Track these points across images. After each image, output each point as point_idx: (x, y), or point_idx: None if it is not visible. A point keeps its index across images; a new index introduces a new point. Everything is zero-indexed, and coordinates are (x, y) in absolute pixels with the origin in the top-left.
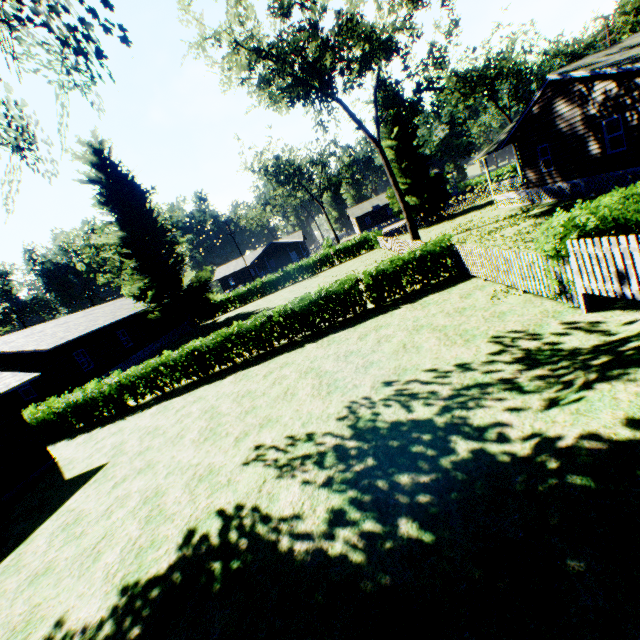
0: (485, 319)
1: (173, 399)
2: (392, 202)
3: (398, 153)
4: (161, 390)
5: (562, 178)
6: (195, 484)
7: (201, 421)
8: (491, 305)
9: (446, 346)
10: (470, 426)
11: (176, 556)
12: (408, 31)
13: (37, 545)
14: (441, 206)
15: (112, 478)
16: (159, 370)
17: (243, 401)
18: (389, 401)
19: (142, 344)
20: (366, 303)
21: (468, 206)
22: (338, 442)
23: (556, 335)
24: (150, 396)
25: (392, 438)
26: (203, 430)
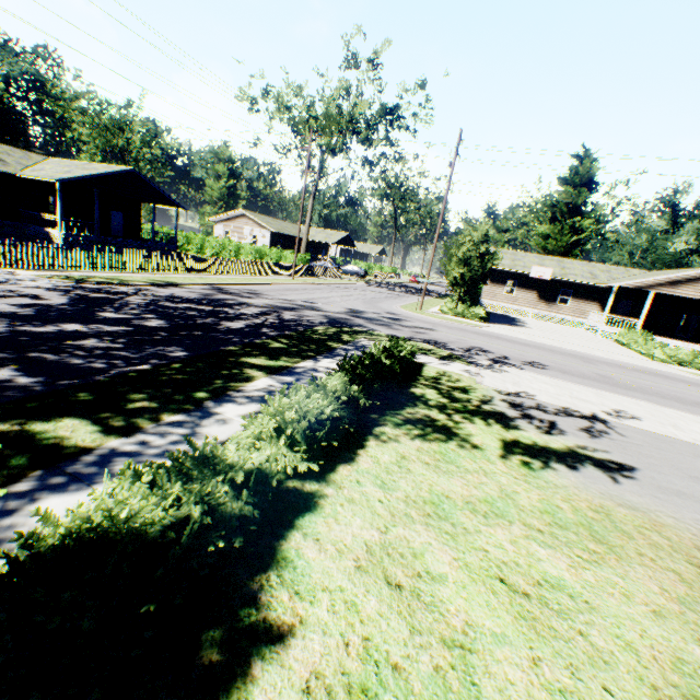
0: None
1: None
2: None
3: None
4: None
5: None
6: None
7: None
8: None
9: None
10: None
11: None
12: None
13: None
14: None
15: None
16: None
17: None
18: None
19: None
20: None
21: None
22: None
23: None
24: None
25: None
26: None
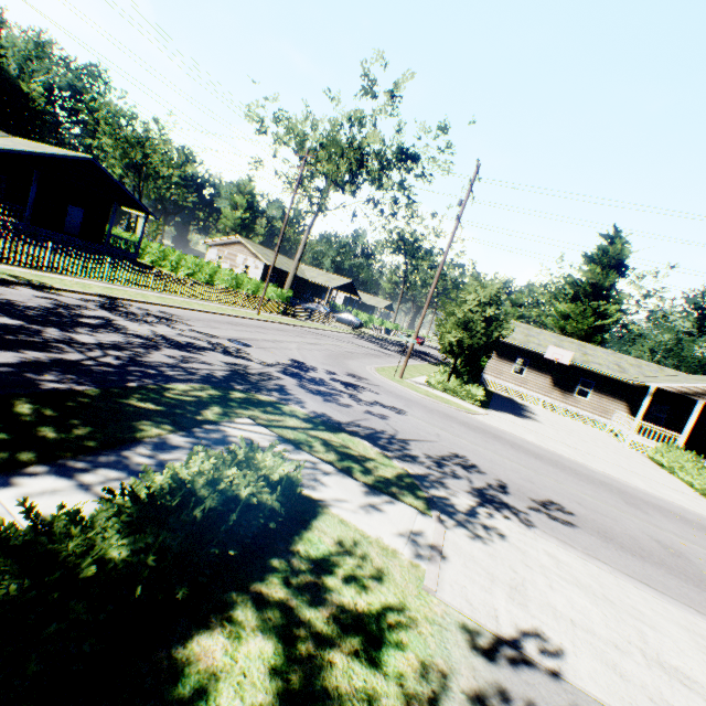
0: None
1: None
2: None
3: None
4: None
5: None
6: None
7: None
8: None
9: None
10: None
11: None
12: None
13: None
14: None
15: None
16: None
17: None
18: None
19: None
20: None
21: None
22: None
23: None
24: None
25: None
26: None
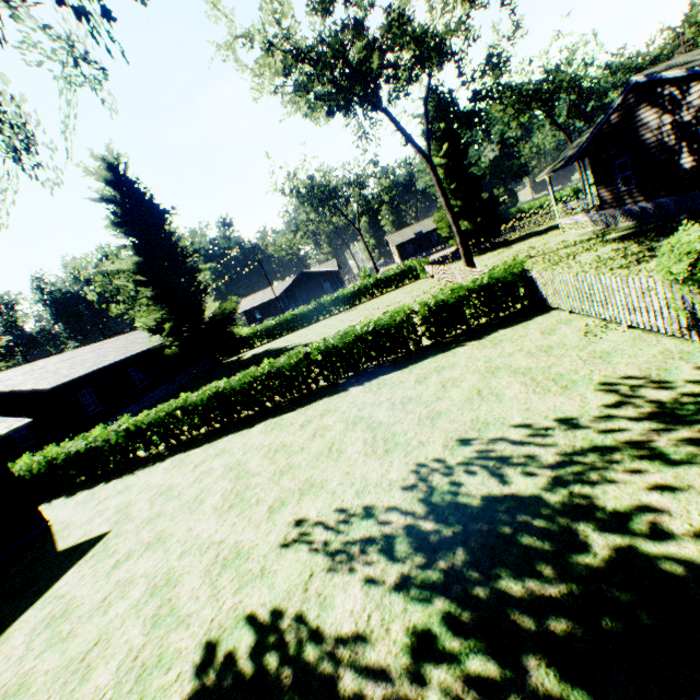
0: (583, 360)
1: (191, 451)
2: (440, 227)
3: (448, 172)
4: (177, 439)
5: (645, 197)
6: (218, 571)
7: (225, 481)
8: (587, 343)
9: (537, 394)
10: (602, 510)
11: (191, 687)
12: (463, 34)
13: (12, 646)
14: (496, 231)
15: (113, 554)
16: (175, 415)
17: (276, 457)
18: (472, 466)
19: (157, 383)
20: (421, 339)
21: (525, 232)
22: (409, 522)
23: (695, 383)
24: (164, 446)
25: (487, 521)
26: (227, 494)
